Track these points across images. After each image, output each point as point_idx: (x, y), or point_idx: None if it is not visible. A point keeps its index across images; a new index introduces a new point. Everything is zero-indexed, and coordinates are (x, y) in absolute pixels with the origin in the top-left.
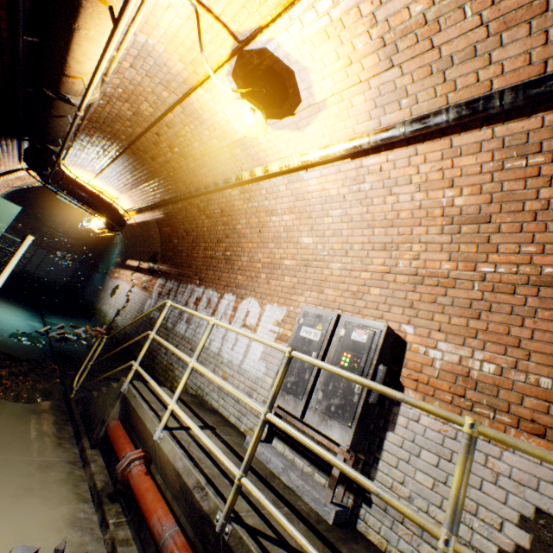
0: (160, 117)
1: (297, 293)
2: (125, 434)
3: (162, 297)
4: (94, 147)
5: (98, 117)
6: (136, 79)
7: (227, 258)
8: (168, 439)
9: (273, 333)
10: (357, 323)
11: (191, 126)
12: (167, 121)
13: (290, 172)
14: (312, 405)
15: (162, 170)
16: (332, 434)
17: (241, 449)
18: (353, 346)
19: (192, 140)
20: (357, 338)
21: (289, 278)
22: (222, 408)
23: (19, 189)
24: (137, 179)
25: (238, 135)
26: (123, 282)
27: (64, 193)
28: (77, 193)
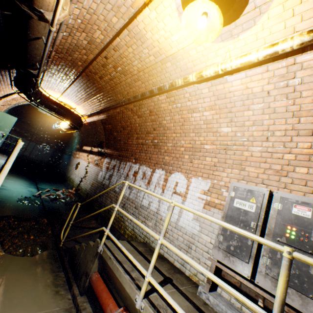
0: (108, 43)
1: (219, 170)
2: (105, 287)
3: (109, 170)
4: (60, 73)
5: (62, 48)
6: (92, 7)
7: (155, 144)
8: (149, 310)
9: (201, 199)
10: (295, 199)
11: (133, 47)
12: (114, 45)
13: (214, 77)
14: (261, 270)
15: (107, 86)
16: (291, 301)
17: (199, 301)
18: (297, 221)
19: (132, 59)
20: (299, 213)
21: (210, 158)
22: (167, 254)
23: (15, 107)
24: (89, 94)
25: (173, 49)
26: (82, 160)
27: (42, 107)
28: (51, 106)
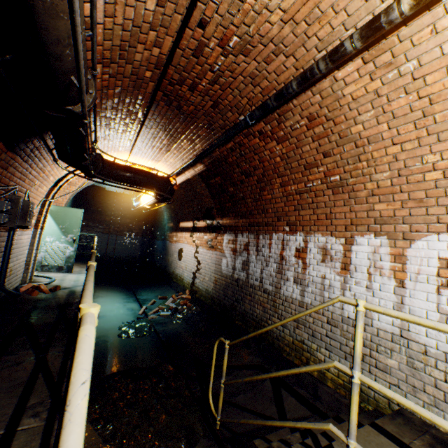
0: None
1: None
2: None
3: (238, 254)
4: (119, 114)
5: (110, 47)
6: None
7: (335, 186)
8: None
9: None
10: None
11: None
12: None
13: None
14: None
15: (205, 102)
16: None
17: None
18: None
19: None
20: None
21: None
22: None
23: (78, 194)
24: (172, 135)
25: None
26: (185, 244)
27: (110, 181)
28: (121, 175)
